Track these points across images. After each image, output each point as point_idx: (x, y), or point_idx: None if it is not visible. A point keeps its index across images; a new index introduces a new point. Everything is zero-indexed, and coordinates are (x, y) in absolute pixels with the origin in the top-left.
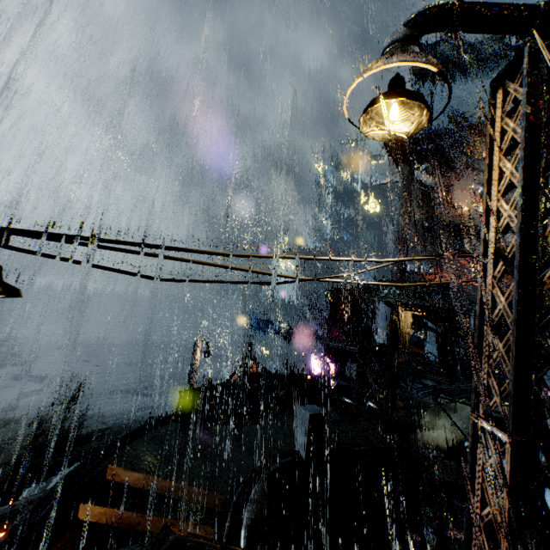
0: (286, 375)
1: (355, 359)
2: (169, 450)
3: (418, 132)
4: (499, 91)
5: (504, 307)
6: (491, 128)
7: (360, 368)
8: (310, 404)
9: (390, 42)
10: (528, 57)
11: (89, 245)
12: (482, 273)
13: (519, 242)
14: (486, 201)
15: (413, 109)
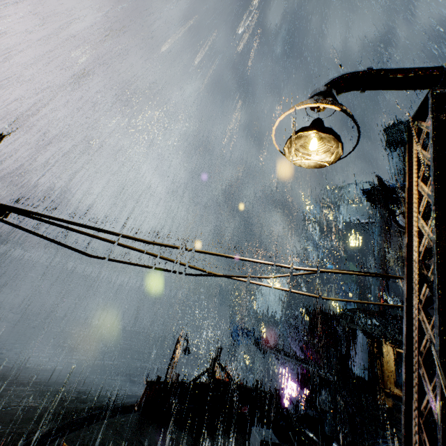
0: (251, 388)
1: (330, 389)
2: (120, 443)
3: (392, 183)
4: (415, 130)
5: (431, 336)
6: (409, 158)
7: (334, 400)
8: (272, 429)
9: (310, 96)
10: (431, 99)
11: (45, 221)
12: (407, 295)
13: (436, 261)
14: (408, 221)
15: (331, 142)
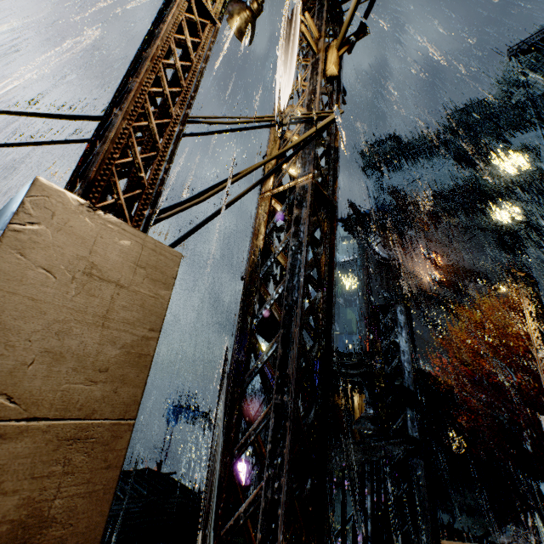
0: None
1: None
2: None
3: (364, 208)
4: None
5: None
6: None
7: None
8: None
9: None
10: None
11: None
12: None
13: None
14: None
15: None
